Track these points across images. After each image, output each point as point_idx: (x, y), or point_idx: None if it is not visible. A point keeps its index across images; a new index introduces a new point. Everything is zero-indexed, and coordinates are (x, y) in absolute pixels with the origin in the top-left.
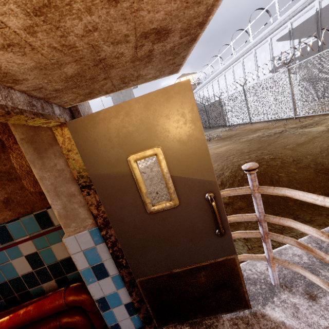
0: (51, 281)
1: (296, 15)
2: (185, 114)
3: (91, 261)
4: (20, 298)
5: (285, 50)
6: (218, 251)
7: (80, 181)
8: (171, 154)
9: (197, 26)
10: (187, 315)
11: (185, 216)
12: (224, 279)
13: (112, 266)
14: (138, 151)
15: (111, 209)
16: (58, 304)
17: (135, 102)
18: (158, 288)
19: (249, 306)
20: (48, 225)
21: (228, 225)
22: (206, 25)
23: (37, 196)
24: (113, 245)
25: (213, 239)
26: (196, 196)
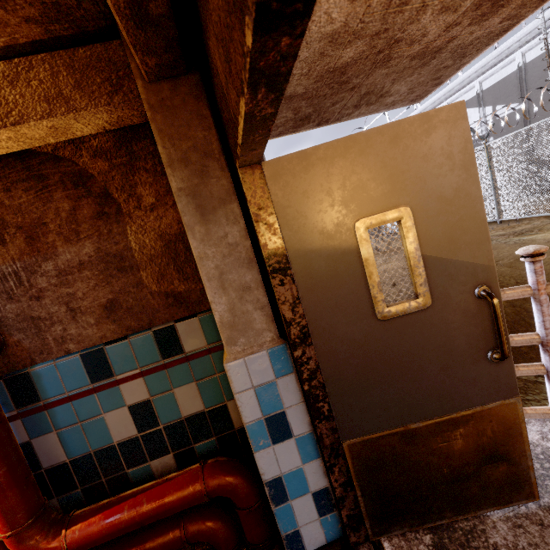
0: (167, 456)
1: (487, 72)
2: (453, 155)
3: (265, 407)
4: (110, 487)
5: (481, 118)
6: (489, 390)
7: (271, 260)
8: (425, 220)
9: (536, 3)
10: (427, 512)
11: (439, 326)
12: (495, 443)
13: (299, 418)
14: (372, 213)
15: (315, 311)
16: (193, 491)
17: (377, 134)
18: (379, 459)
19: (536, 494)
20: (173, 351)
21: (508, 344)
22: (546, 3)
23: (161, 299)
24: (312, 377)
25: (482, 368)
26: (459, 291)
